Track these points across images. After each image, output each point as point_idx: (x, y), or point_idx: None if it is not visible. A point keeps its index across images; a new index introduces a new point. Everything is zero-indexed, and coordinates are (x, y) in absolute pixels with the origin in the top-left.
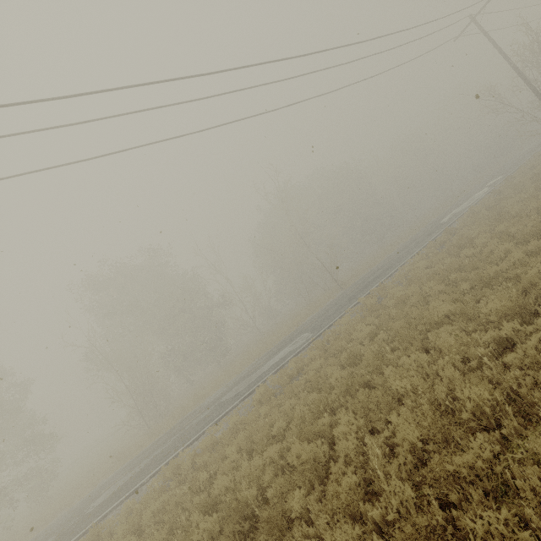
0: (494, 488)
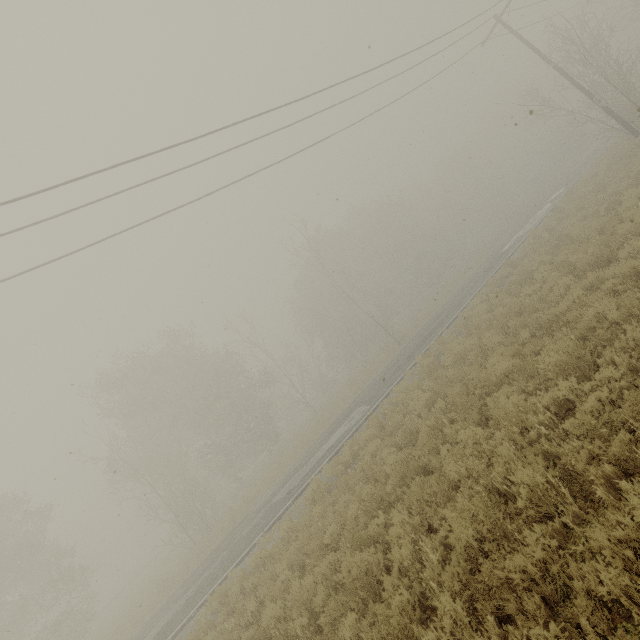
0: (553, 591)
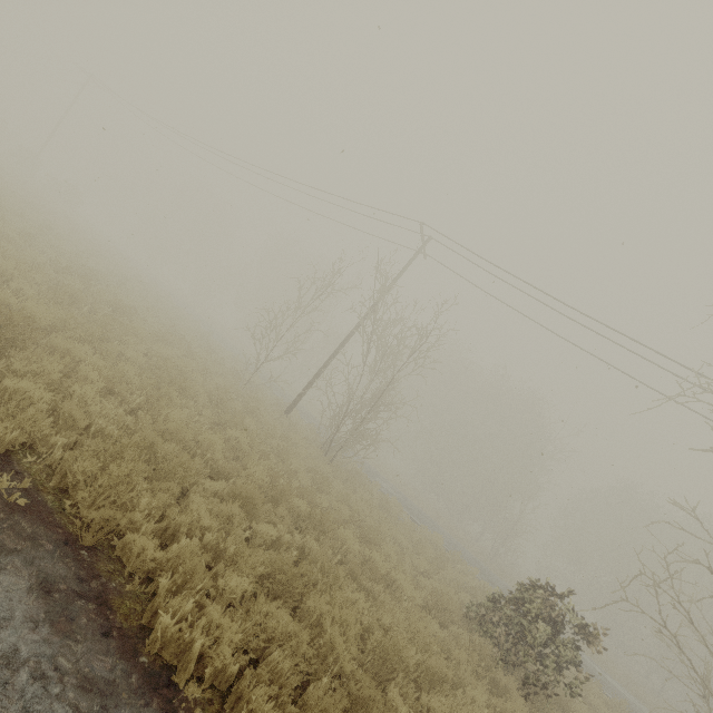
0: None
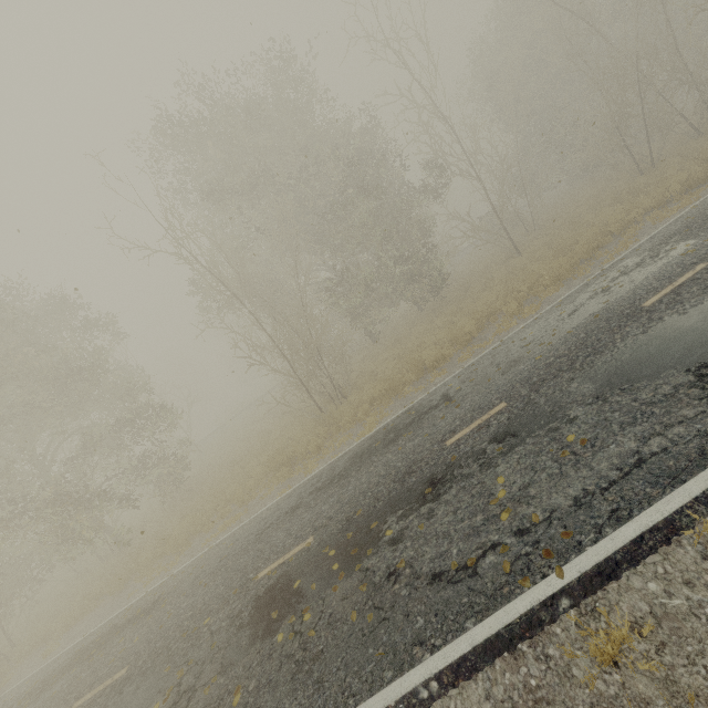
0: None
